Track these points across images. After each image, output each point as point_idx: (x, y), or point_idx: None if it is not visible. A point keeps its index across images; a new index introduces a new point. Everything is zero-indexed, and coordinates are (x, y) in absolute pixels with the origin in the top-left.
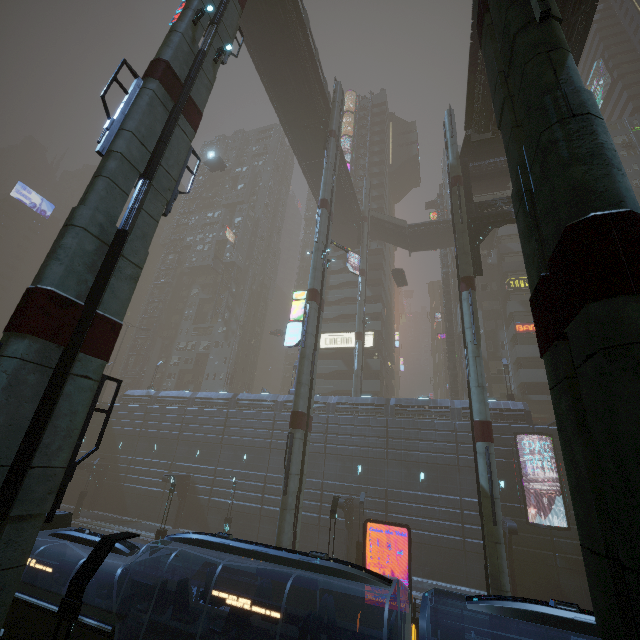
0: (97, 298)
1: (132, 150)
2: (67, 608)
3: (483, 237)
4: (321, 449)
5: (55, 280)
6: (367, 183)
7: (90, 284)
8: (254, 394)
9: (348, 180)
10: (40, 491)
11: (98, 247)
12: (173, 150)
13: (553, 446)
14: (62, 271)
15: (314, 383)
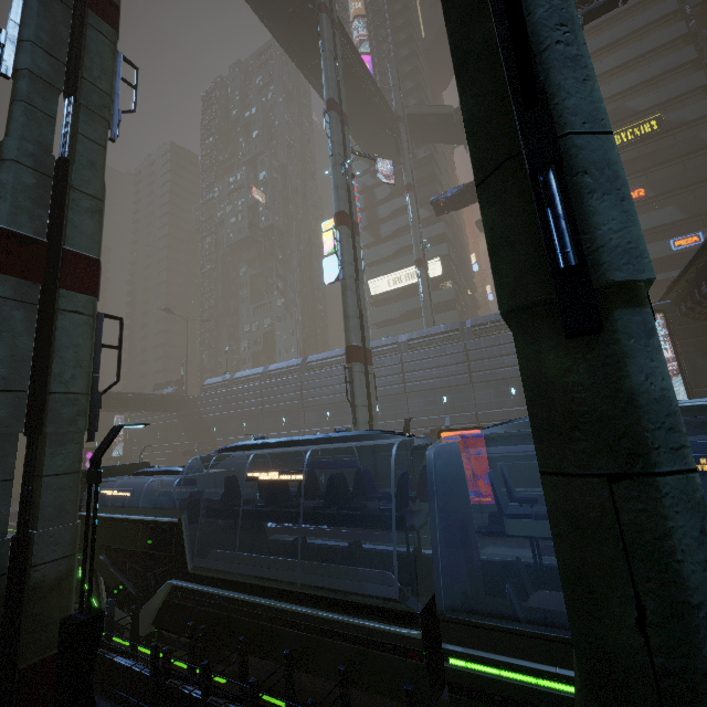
0: (57, 233)
1: (40, 64)
2: (91, 476)
3: None
4: (400, 390)
5: (4, 218)
6: (393, 71)
7: (45, 220)
8: (322, 353)
9: (365, 73)
10: (68, 413)
11: (40, 180)
12: (93, 58)
13: (666, 323)
14: (8, 208)
15: (365, 315)
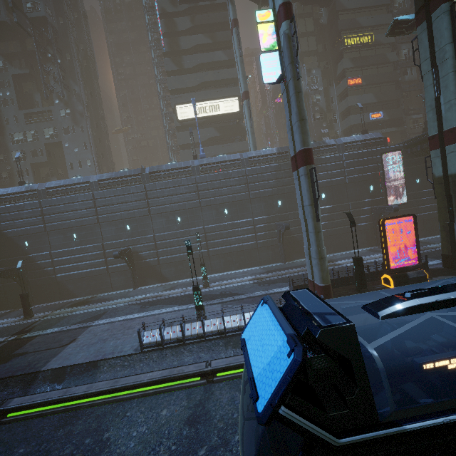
0: None
1: None
2: None
3: None
4: (246, 196)
5: None
6: None
7: None
8: (164, 165)
9: None
10: None
11: None
12: None
13: (402, 157)
14: None
15: None
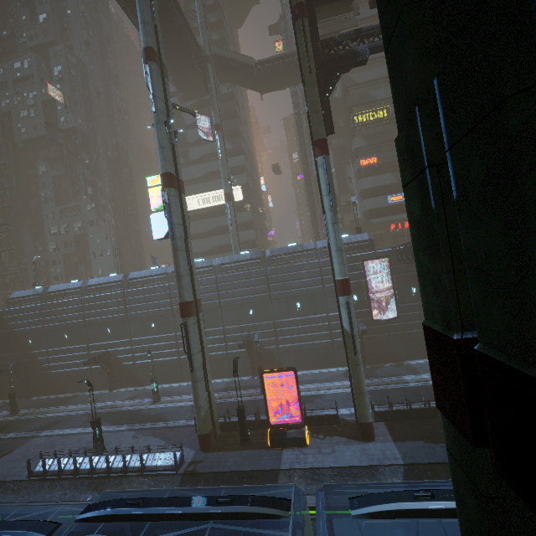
0: None
1: None
2: None
3: (332, 87)
4: (216, 305)
5: None
6: (200, 7)
7: None
8: (144, 271)
9: (175, 5)
10: None
11: None
12: None
13: (389, 264)
14: None
15: (194, 269)
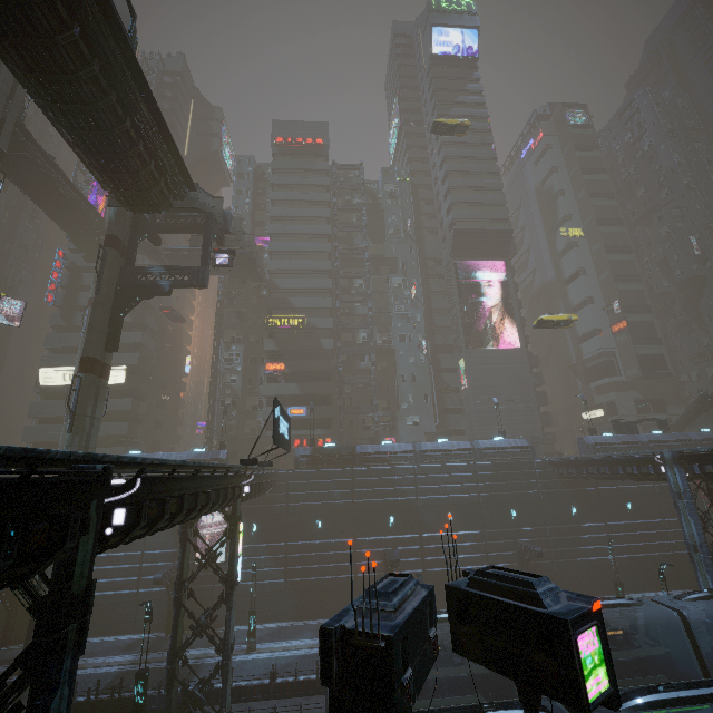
0: None
1: None
2: None
3: (129, 309)
4: None
5: None
6: None
7: None
8: None
9: (68, 183)
10: None
11: None
12: None
13: None
14: None
15: None
